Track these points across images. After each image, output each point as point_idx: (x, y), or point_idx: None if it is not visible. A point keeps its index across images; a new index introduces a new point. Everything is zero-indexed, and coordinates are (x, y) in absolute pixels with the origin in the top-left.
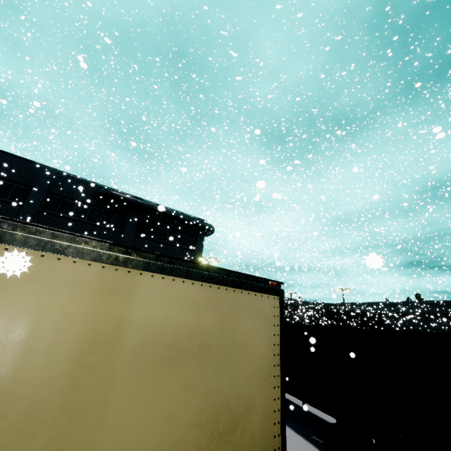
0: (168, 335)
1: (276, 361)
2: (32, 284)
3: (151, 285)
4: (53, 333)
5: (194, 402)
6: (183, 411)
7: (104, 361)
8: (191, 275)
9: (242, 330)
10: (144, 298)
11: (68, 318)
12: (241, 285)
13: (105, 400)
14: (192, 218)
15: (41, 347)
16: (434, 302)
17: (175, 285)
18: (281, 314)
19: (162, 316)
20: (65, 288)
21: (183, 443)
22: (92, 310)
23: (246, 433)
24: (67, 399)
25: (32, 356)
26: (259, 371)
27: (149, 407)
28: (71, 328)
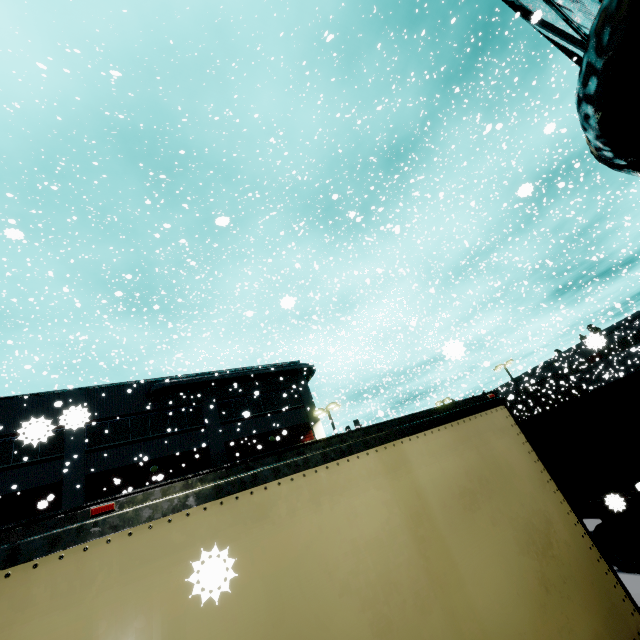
0: (453, 485)
1: (540, 467)
2: (348, 490)
3: (415, 448)
4: (386, 523)
5: (508, 534)
6: (506, 545)
7: (429, 529)
8: (433, 423)
9: (499, 452)
10: (417, 462)
11: (386, 506)
12: (471, 411)
13: (451, 561)
14: (281, 367)
15: (387, 538)
16: (614, 327)
17: (429, 439)
18: (516, 421)
19: (439, 471)
20: (367, 483)
21: (523, 572)
22: (395, 491)
23: (560, 543)
24: (429, 571)
25: (387, 548)
26: (534, 482)
27: (482, 553)
28: (393, 513)
